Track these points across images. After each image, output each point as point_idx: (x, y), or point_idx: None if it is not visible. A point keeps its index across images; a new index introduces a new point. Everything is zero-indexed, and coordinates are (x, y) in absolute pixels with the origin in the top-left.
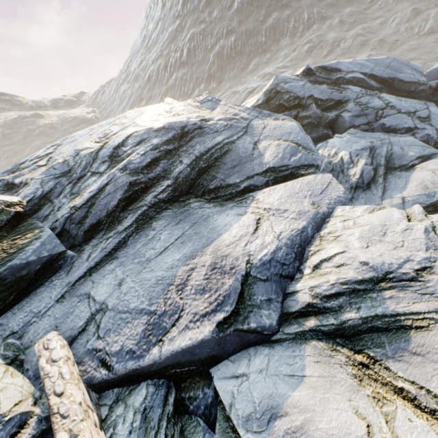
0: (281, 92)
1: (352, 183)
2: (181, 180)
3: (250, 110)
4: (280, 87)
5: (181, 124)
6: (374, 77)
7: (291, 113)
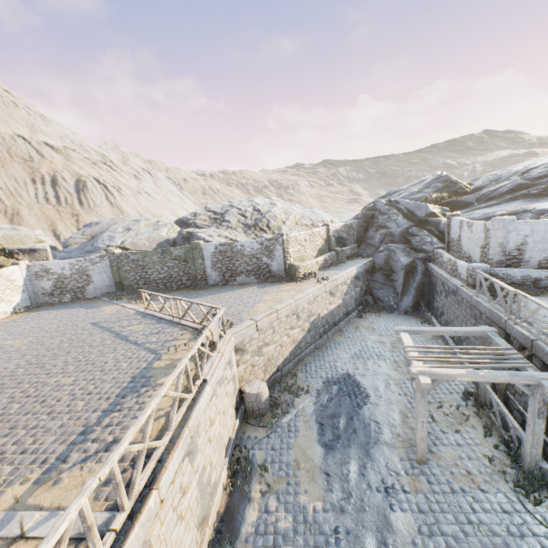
0: None
1: None
2: None
3: None
4: None
5: None
6: None
7: None
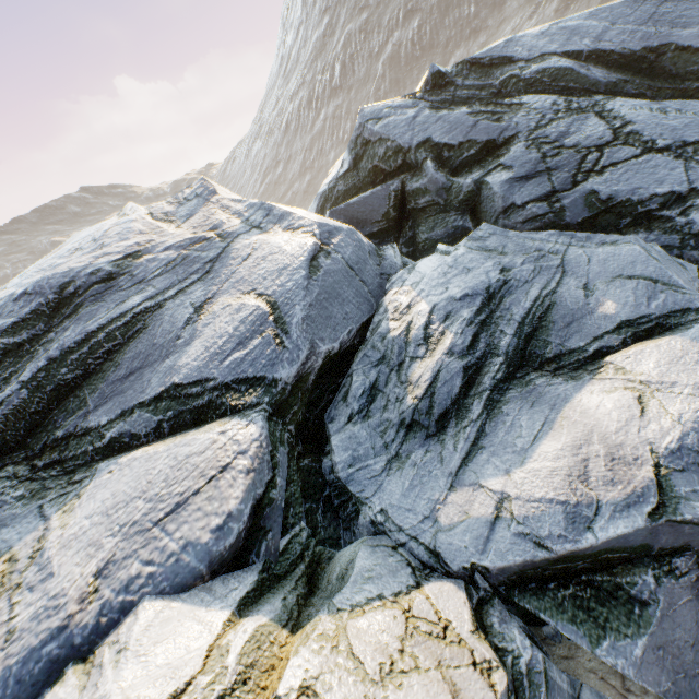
0: (372, 142)
1: (403, 411)
2: (2, 420)
3: (253, 209)
4: (369, 130)
5: (61, 280)
6: (602, 57)
7: (387, 187)
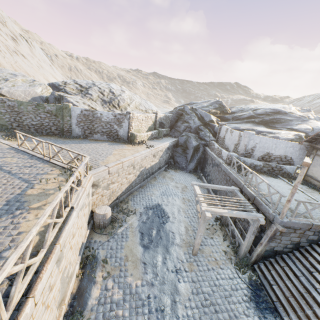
0: None
1: None
2: (264, 120)
3: (317, 117)
4: None
5: (279, 110)
6: None
7: None
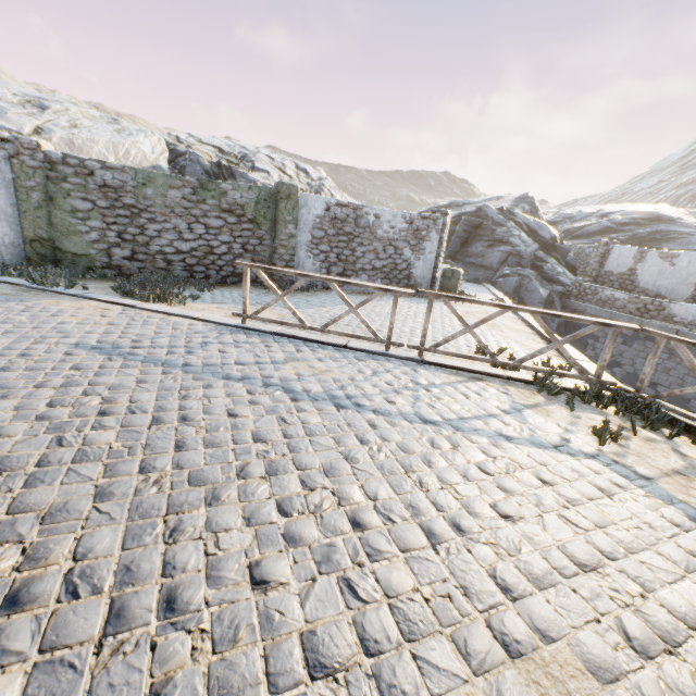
0: None
1: None
2: (637, 237)
3: None
4: None
5: (659, 214)
6: None
7: None
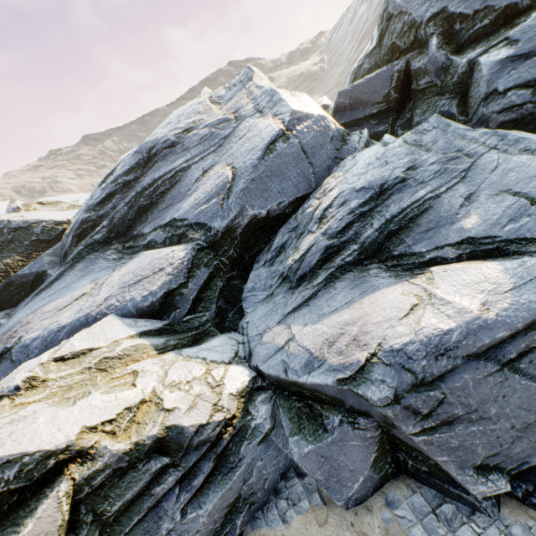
0: (393, 16)
1: (285, 267)
2: (117, 220)
3: (264, 95)
4: (393, 3)
5: (150, 145)
6: None
7: (391, 67)
